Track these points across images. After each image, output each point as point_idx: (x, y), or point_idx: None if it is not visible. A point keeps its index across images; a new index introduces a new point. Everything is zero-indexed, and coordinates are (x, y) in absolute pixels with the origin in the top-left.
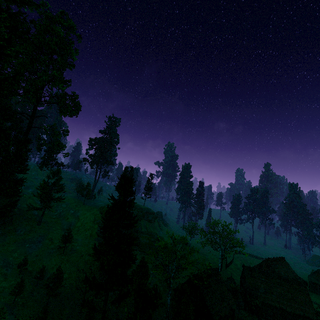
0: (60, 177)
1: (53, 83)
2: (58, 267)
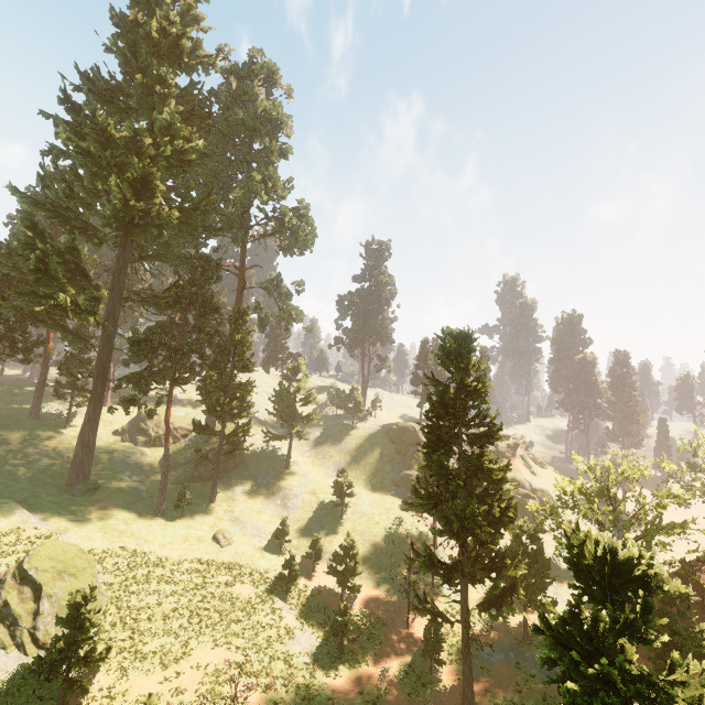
0: (305, 375)
1: (265, 193)
2: (347, 534)
